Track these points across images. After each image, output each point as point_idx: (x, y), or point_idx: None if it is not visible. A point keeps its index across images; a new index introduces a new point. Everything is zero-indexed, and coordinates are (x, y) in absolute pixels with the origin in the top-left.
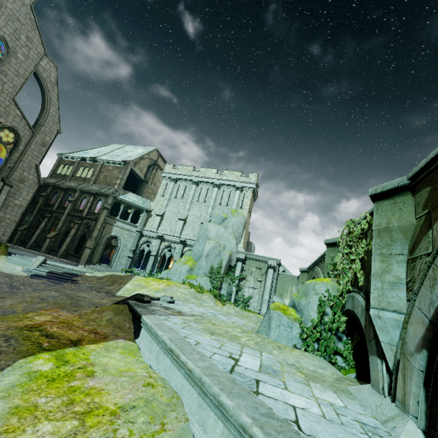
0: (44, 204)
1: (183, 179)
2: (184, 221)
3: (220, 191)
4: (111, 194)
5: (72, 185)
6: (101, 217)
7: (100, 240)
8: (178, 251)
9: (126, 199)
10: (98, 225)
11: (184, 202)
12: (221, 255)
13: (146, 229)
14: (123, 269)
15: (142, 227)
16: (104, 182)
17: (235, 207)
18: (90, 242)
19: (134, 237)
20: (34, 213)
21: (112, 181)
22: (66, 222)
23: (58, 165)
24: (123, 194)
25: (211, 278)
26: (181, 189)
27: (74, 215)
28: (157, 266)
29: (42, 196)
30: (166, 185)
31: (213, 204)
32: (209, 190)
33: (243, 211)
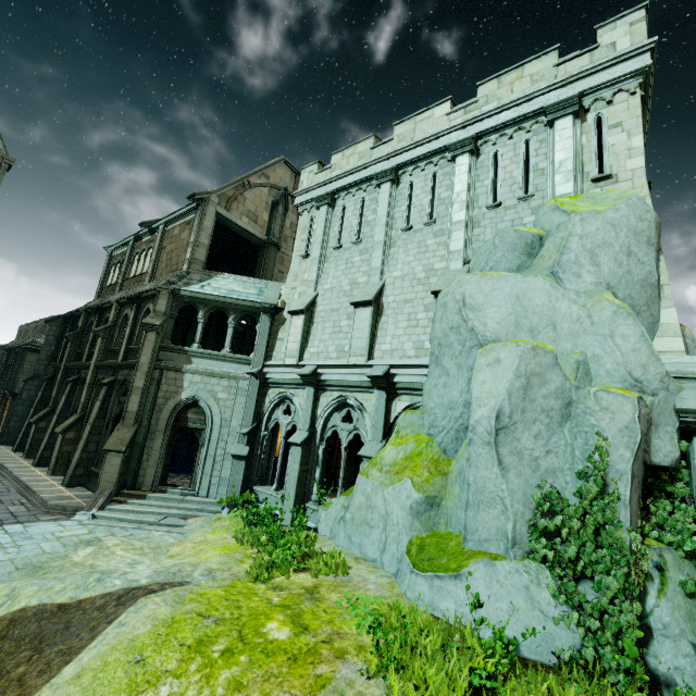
0: (76, 356)
1: (349, 188)
2: (373, 307)
3: (482, 161)
4: (160, 285)
5: (112, 298)
6: (143, 354)
7: (155, 420)
8: (371, 418)
9: (207, 291)
10: (139, 379)
11: (365, 249)
12: (582, 417)
13: (271, 363)
14: (221, 499)
15: (263, 360)
16: (167, 268)
17: (571, 185)
18: (120, 432)
19: (247, 394)
20: (58, 378)
21: (180, 258)
22: (94, 385)
23: (108, 270)
24: (200, 281)
25: (558, 573)
26: (349, 219)
27: (104, 366)
28: (320, 477)
29: (67, 339)
30: (311, 226)
31: (464, 214)
32: (437, 179)
33: (621, 187)
